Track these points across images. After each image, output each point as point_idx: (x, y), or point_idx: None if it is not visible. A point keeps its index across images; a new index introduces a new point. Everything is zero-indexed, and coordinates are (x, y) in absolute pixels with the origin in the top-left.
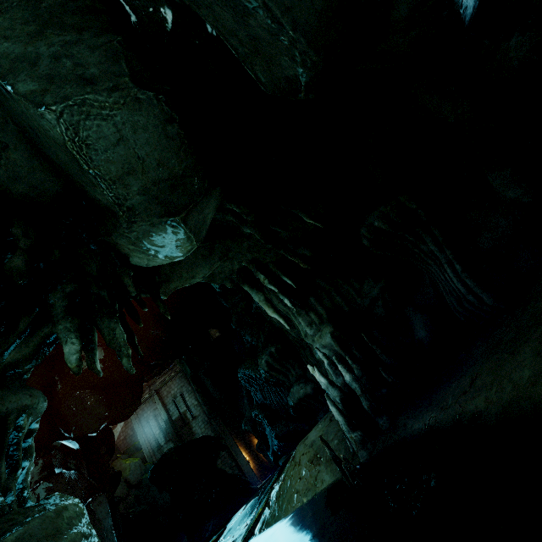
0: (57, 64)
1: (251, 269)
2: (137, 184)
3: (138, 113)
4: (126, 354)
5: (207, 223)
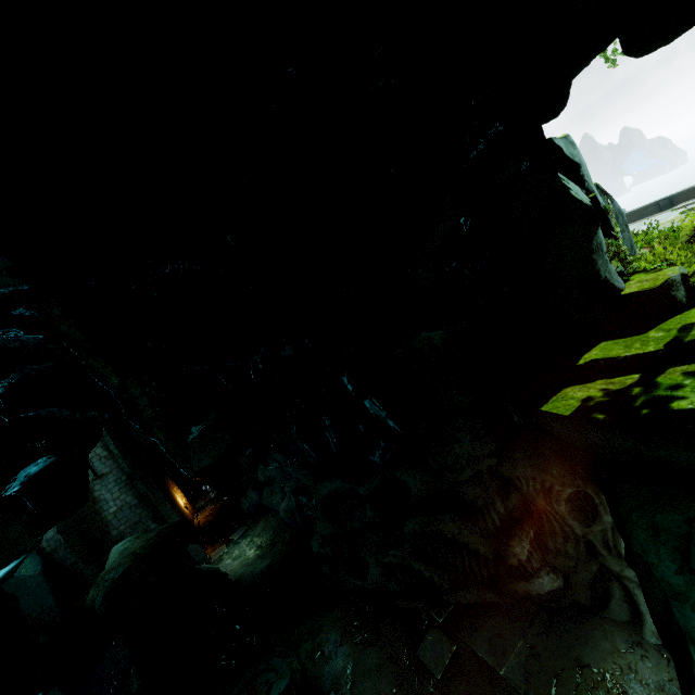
0: None
1: None
2: None
3: None
4: None
5: None
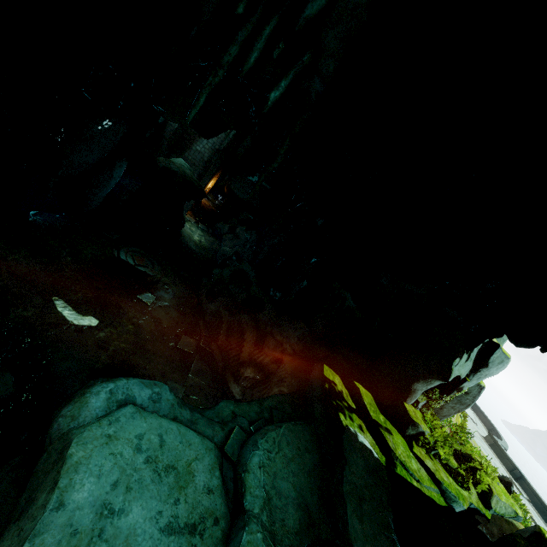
0: None
1: None
2: None
3: None
4: None
5: None
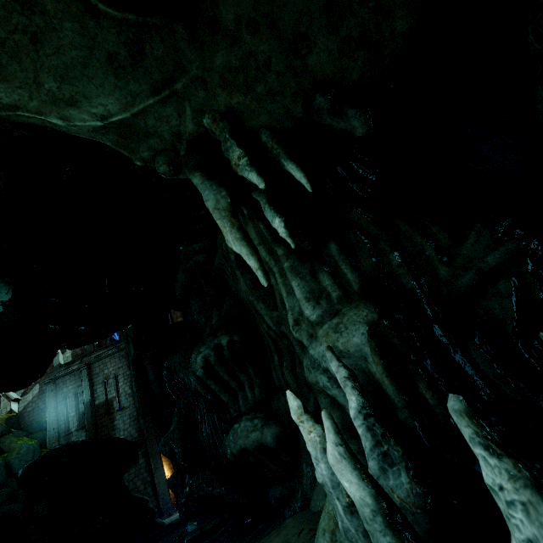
0: None
1: (219, 135)
2: None
3: None
4: None
5: None
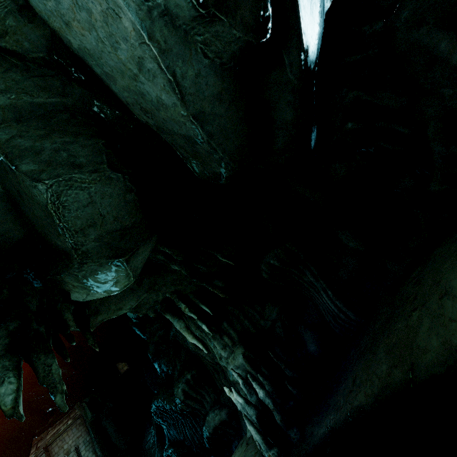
0: (56, 154)
1: (174, 299)
2: (95, 233)
3: (108, 186)
4: (61, 390)
5: (143, 262)
